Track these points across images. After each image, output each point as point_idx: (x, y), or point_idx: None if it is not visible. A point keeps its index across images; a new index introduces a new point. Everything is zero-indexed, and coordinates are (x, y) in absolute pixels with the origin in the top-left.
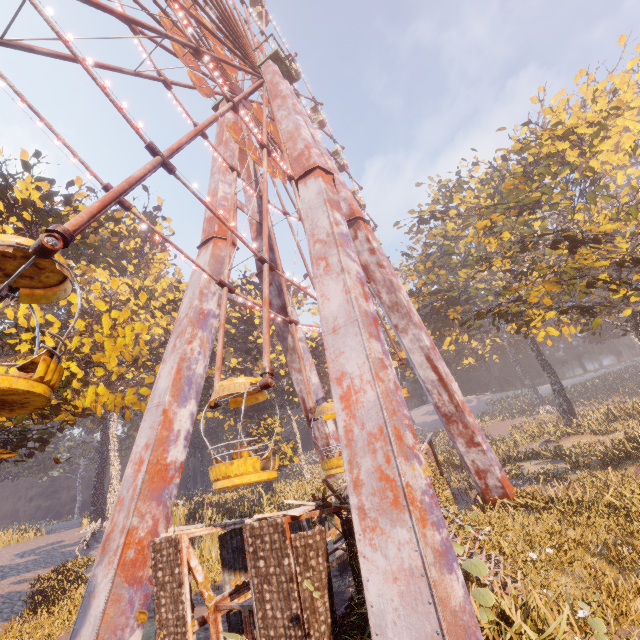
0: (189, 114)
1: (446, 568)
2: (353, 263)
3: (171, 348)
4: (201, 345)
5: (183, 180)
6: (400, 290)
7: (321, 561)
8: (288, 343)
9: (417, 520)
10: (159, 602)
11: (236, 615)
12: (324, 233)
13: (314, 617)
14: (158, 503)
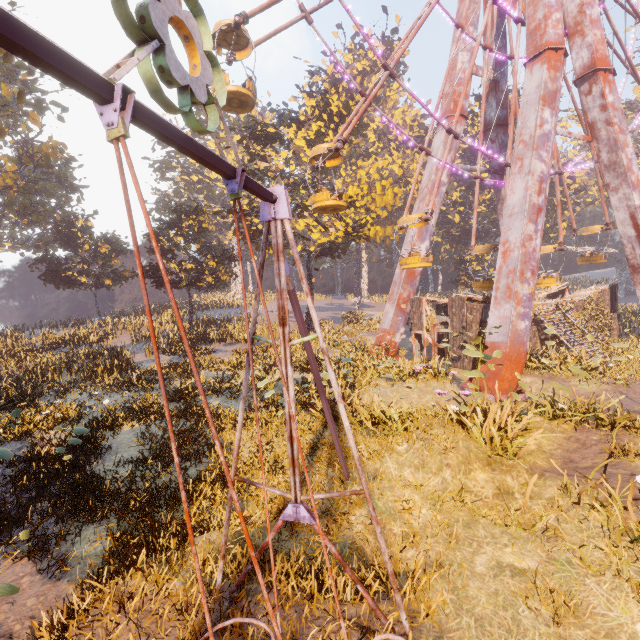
0: (439, 2)
1: (520, 319)
2: (541, 164)
3: (417, 208)
4: (434, 207)
5: (434, 117)
6: (624, 149)
7: (478, 315)
8: (500, 194)
9: (515, 303)
10: (413, 318)
11: (441, 335)
12: (528, 135)
13: (470, 329)
14: (410, 286)
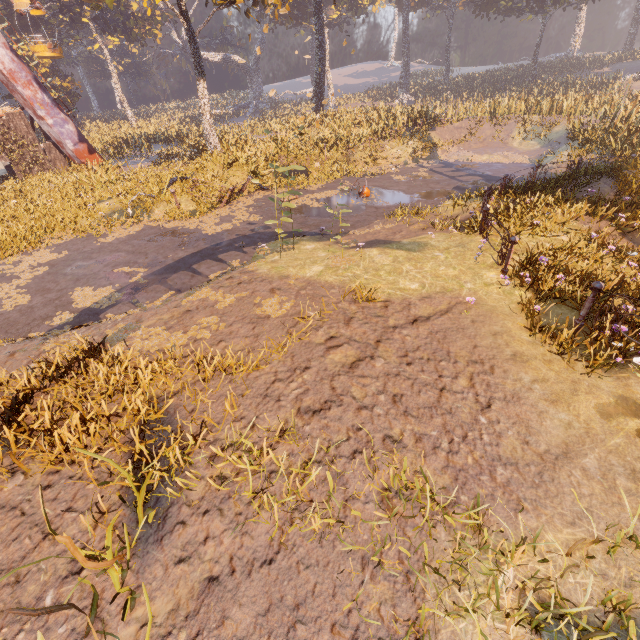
0: None
1: None
2: None
3: None
4: None
5: None
6: None
7: None
8: None
9: None
10: None
11: None
12: None
13: None
14: None
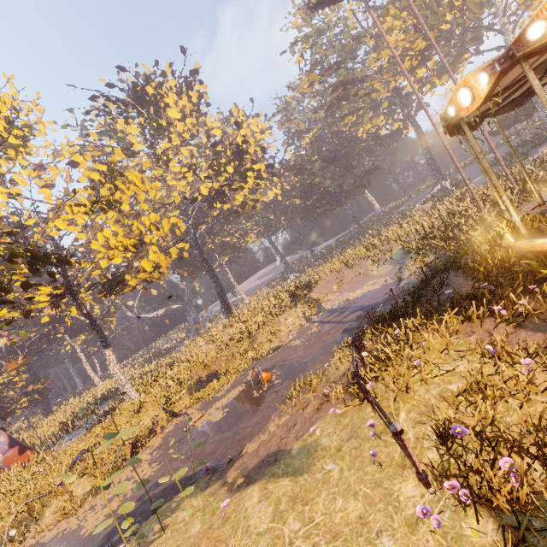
0: None
1: None
2: None
3: None
4: None
5: None
6: None
7: None
8: None
9: None
10: None
11: None
12: None
13: None
14: None
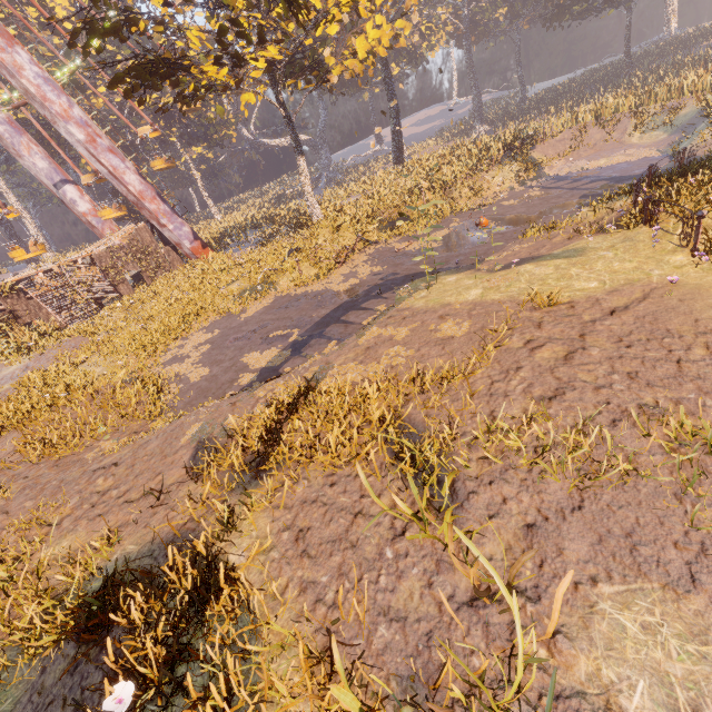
0: None
1: None
2: None
3: None
4: None
5: None
6: (21, 72)
7: None
8: None
9: None
10: None
11: None
12: None
13: None
14: None
